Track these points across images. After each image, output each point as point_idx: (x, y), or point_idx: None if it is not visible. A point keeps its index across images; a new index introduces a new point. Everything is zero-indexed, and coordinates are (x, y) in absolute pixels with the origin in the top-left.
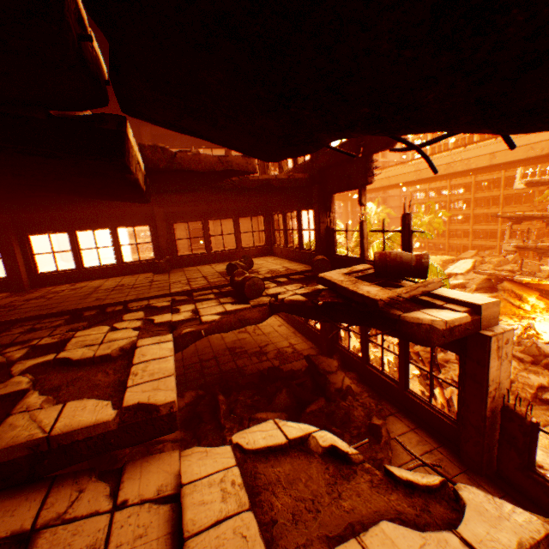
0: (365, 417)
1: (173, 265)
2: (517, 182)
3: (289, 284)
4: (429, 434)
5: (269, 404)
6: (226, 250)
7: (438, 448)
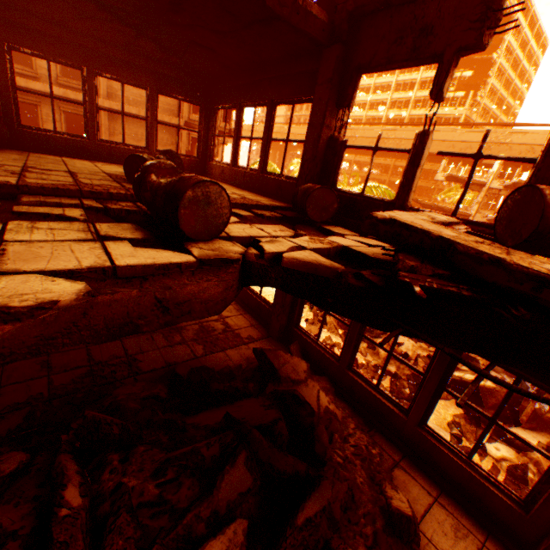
0: (370, 482)
1: (4, 138)
2: (439, 173)
3: (259, 223)
4: (462, 509)
5: (205, 497)
6: (126, 145)
7: (487, 543)
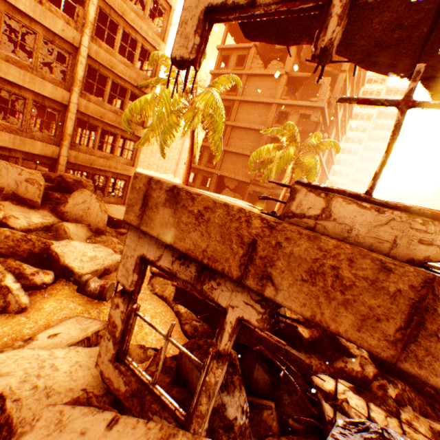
0: None
1: None
2: None
3: None
4: None
5: None
6: None
7: None
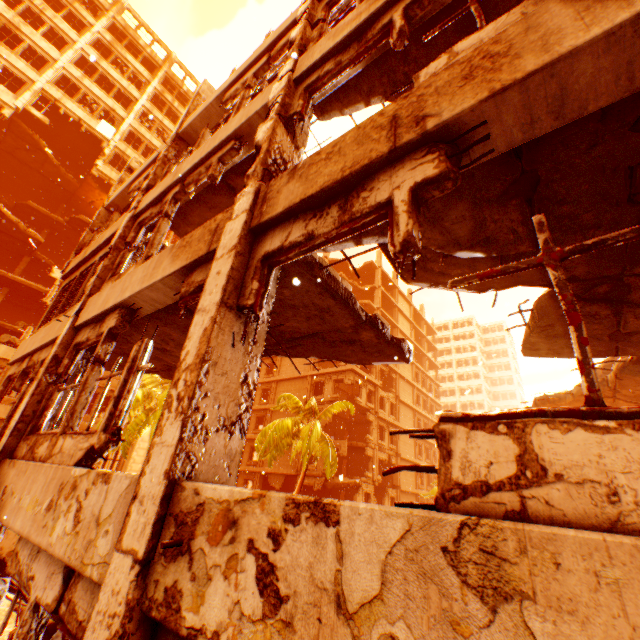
0: None
1: None
2: None
3: None
4: None
5: None
6: None
7: None
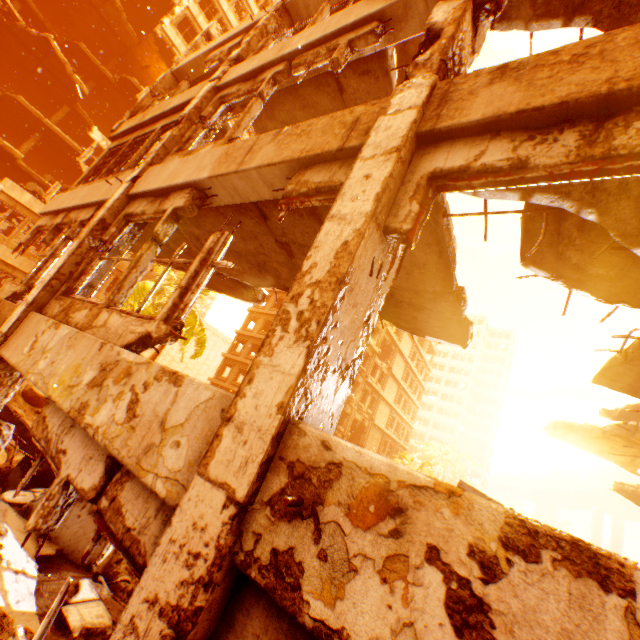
0: None
1: None
2: None
3: None
4: None
5: None
6: None
7: None
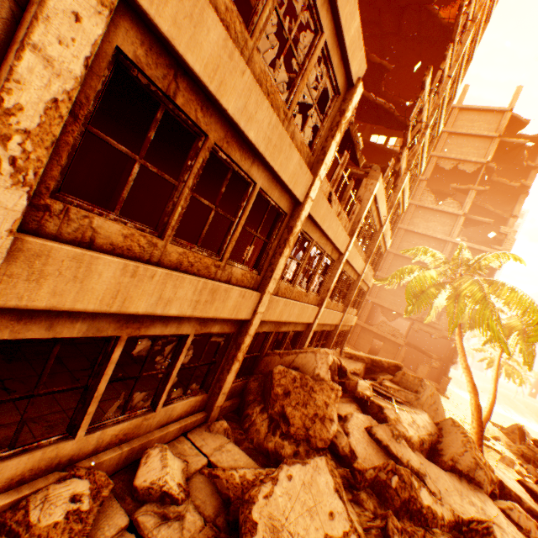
0: None
1: None
2: None
3: None
4: None
5: None
6: None
7: None
